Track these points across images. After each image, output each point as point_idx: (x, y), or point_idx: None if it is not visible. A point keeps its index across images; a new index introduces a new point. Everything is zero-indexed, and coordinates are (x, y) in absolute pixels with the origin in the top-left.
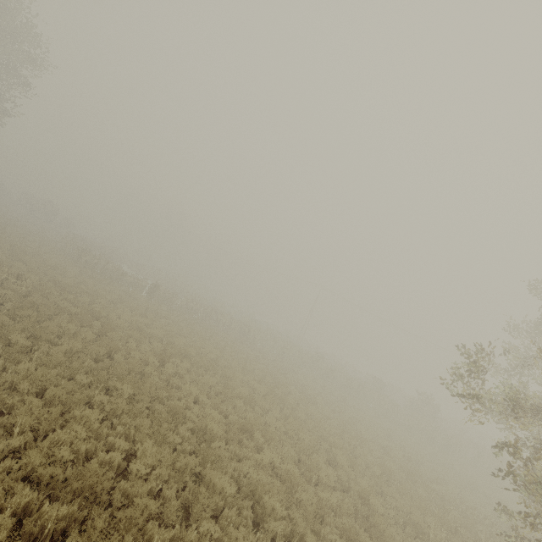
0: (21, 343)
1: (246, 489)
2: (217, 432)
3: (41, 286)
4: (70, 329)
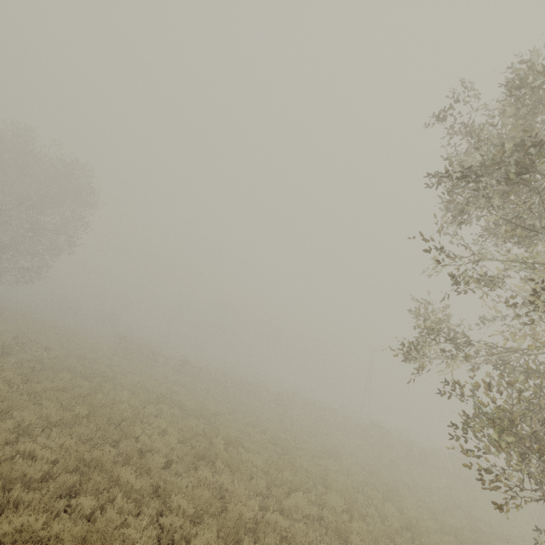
0: (5, 374)
1: (160, 492)
2: (162, 450)
3: (61, 355)
4: (65, 377)
